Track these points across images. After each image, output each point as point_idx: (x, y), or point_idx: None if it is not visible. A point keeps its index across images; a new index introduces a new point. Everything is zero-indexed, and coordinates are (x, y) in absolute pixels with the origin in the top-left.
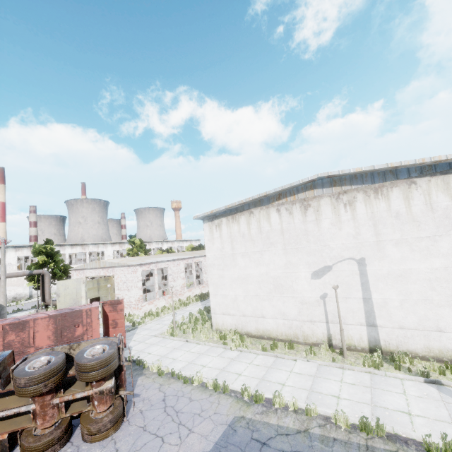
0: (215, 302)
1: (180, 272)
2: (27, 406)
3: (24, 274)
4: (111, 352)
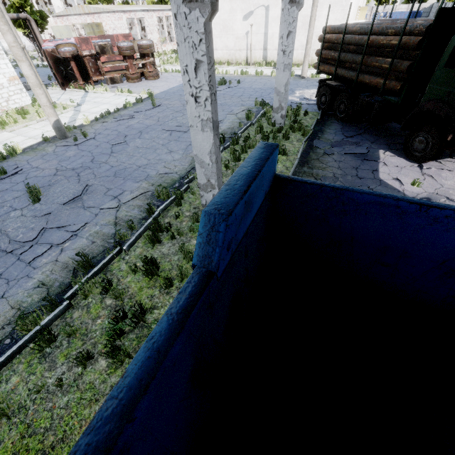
0: None
1: (154, 26)
2: (125, 63)
3: (13, 17)
4: (151, 43)
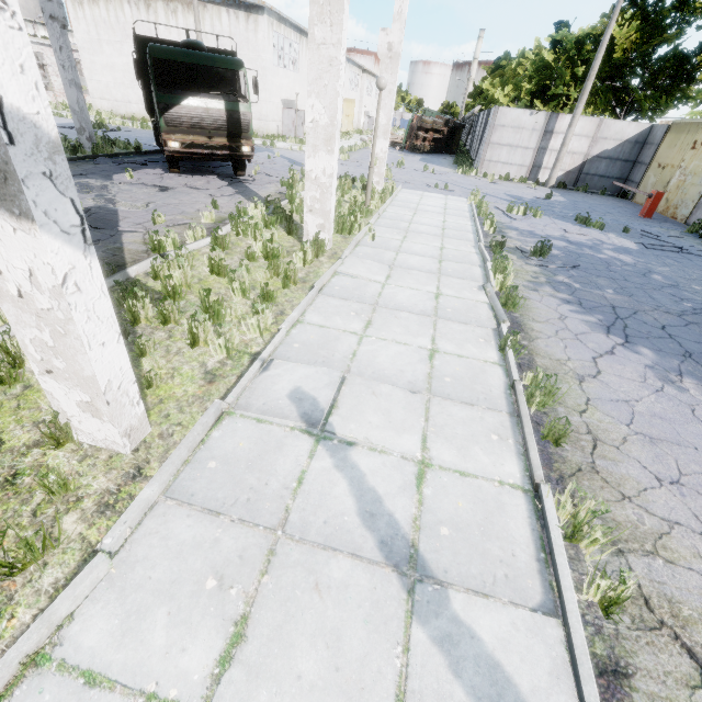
0: (92, 87)
1: None
2: None
3: None
4: None
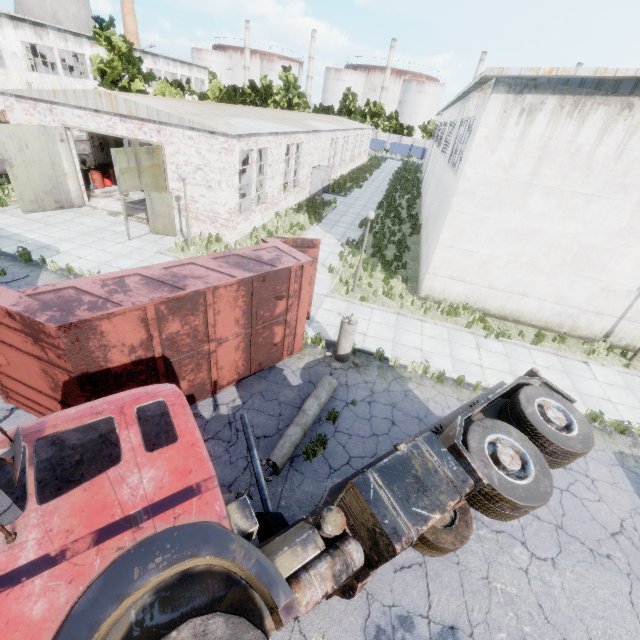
0: (444, 259)
1: (280, 162)
2: None
3: None
4: (585, 420)
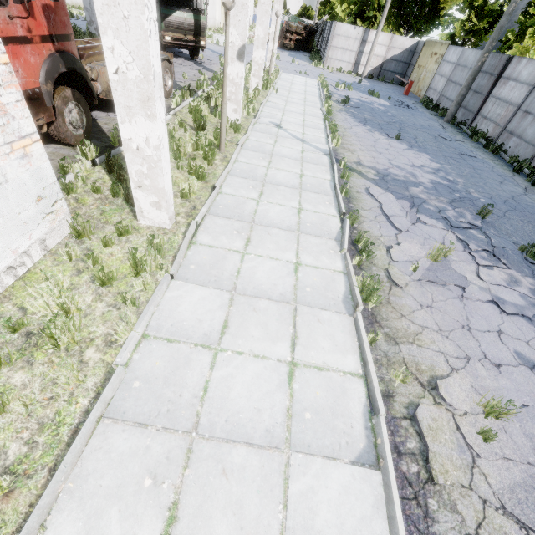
0: None
1: None
2: None
3: None
4: None
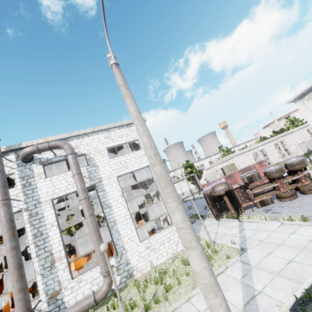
0: None
1: (273, 150)
2: (274, 184)
3: (187, 177)
4: (303, 157)
